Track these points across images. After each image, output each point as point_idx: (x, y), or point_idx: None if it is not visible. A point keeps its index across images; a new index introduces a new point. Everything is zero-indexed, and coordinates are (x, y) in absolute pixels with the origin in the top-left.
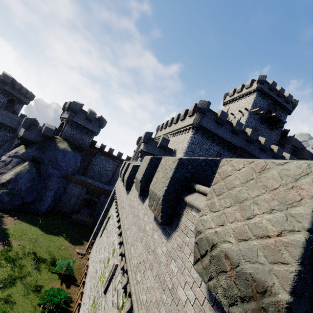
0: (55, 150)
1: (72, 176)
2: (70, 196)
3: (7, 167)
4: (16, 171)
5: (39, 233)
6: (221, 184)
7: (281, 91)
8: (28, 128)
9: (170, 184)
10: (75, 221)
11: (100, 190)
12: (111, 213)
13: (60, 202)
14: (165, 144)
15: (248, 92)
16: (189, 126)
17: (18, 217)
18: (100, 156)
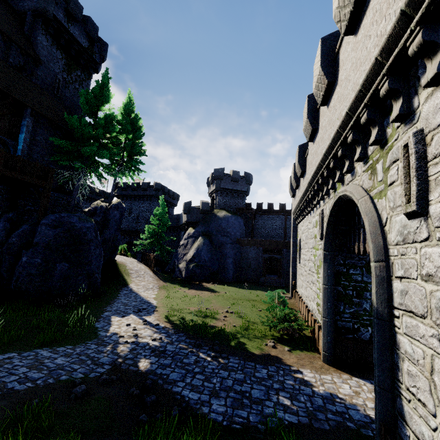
0: (217, 220)
1: (243, 239)
2: (249, 260)
3: (187, 247)
4: (196, 247)
5: (236, 289)
6: None
7: None
8: (188, 212)
9: (322, 56)
10: (265, 283)
11: (277, 244)
12: (300, 235)
13: (242, 270)
14: None
15: None
16: None
17: (213, 283)
18: (261, 216)
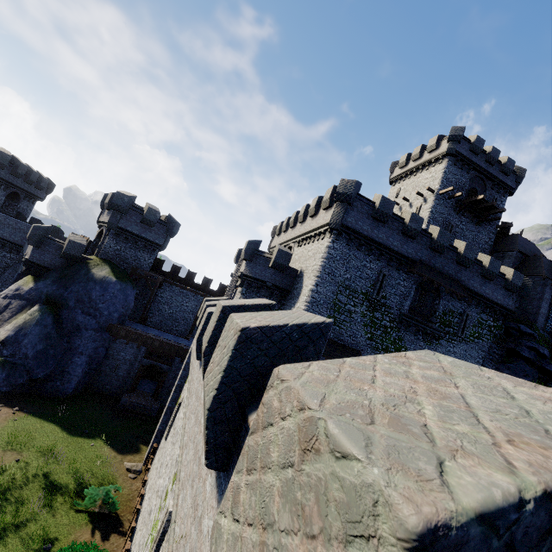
0: (87, 282)
1: (120, 327)
2: (118, 362)
3: (2, 316)
4: (18, 324)
5: (58, 434)
6: (258, 440)
7: (493, 153)
8: (38, 245)
9: (223, 384)
10: (127, 407)
11: (170, 348)
12: (184, 397)
13: (100, 374)
14: (282, 261)
15: (432, 159)
16: (324, 227)
17: (22, 407)
18: (171, 286)
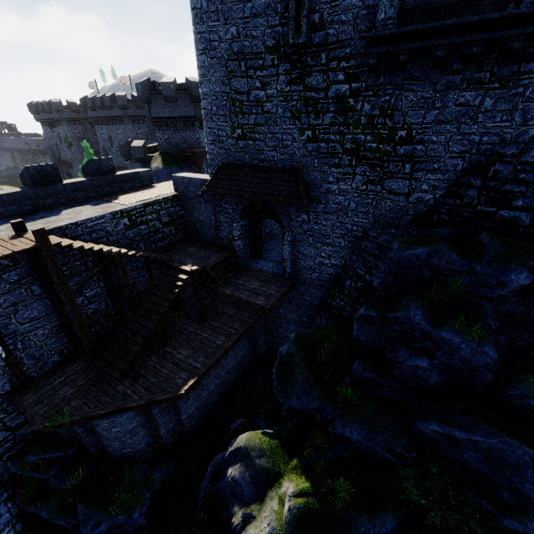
0: None
1: None
2: None
3: None
4: None
5: None
6: None
7: None
8: (130, 159)
9: None
10: None
11: None
12: None
13: None
14: None
15: None
16: None
17: None
18: None
